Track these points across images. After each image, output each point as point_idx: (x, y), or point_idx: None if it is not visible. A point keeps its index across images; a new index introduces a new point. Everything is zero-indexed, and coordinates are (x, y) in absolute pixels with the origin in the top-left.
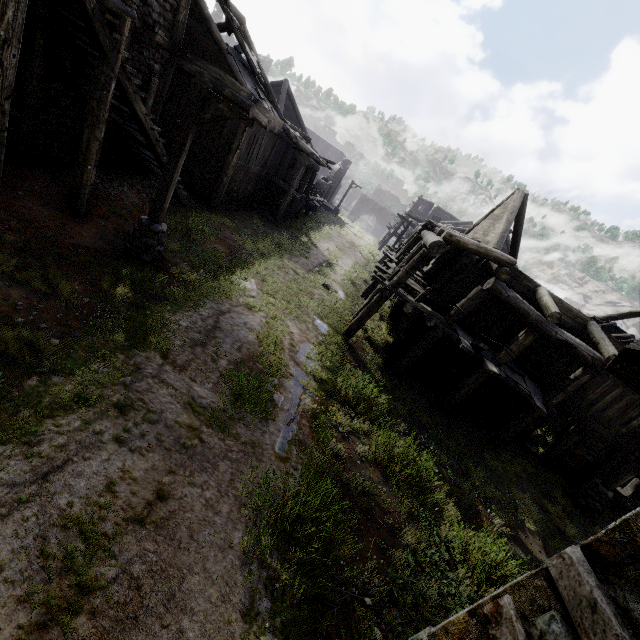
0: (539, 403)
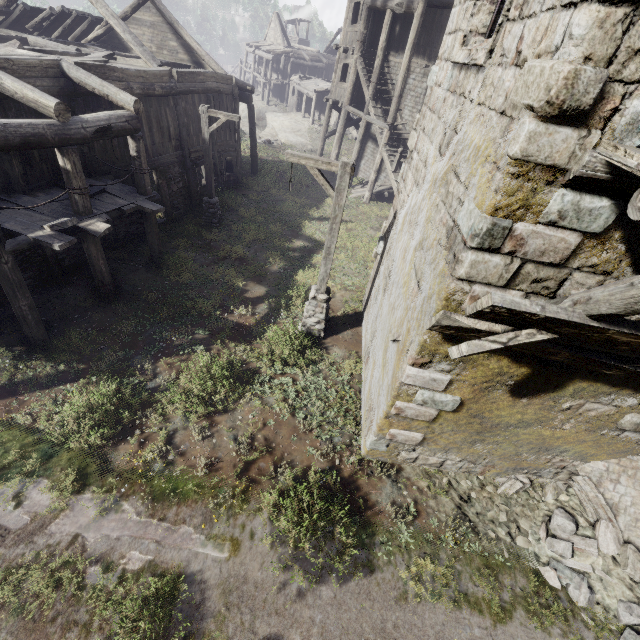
0: (151, 205)
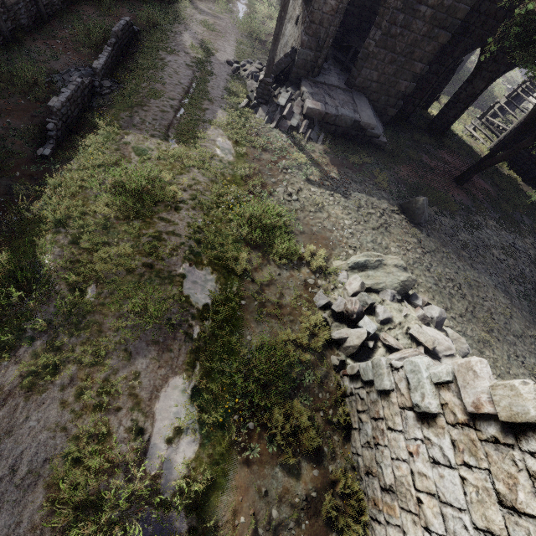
0: None
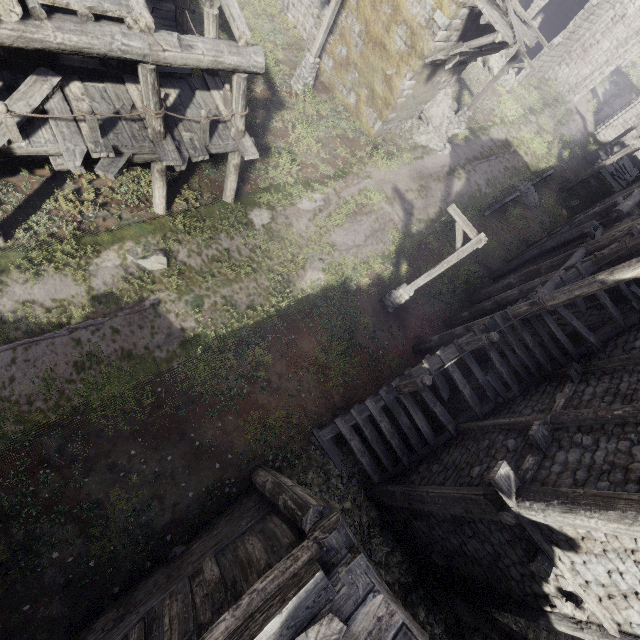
0: None
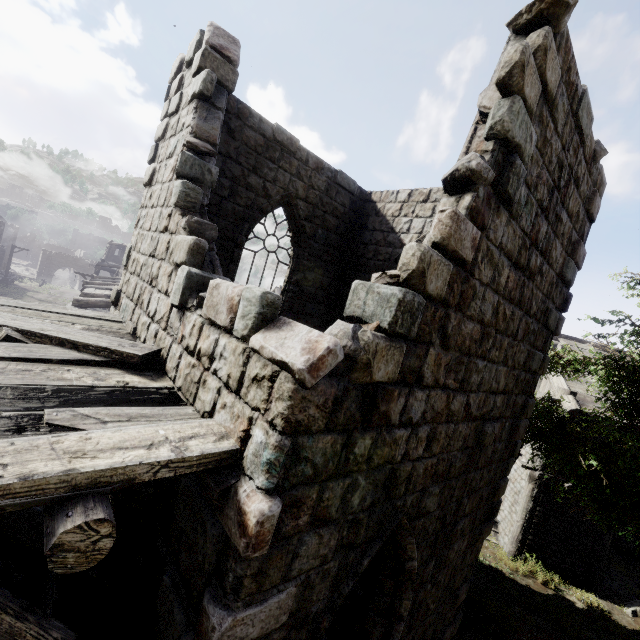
0: None
